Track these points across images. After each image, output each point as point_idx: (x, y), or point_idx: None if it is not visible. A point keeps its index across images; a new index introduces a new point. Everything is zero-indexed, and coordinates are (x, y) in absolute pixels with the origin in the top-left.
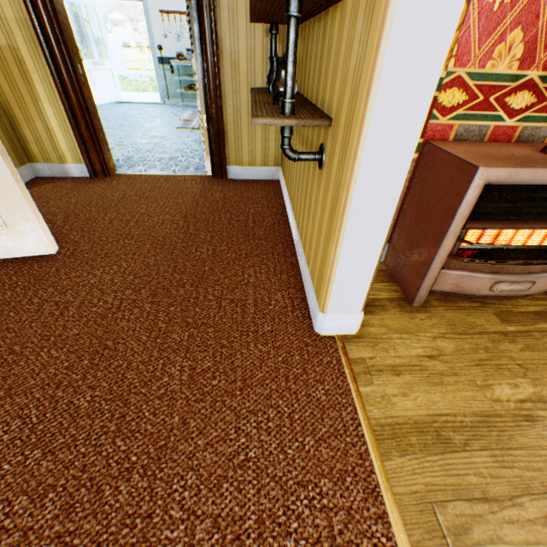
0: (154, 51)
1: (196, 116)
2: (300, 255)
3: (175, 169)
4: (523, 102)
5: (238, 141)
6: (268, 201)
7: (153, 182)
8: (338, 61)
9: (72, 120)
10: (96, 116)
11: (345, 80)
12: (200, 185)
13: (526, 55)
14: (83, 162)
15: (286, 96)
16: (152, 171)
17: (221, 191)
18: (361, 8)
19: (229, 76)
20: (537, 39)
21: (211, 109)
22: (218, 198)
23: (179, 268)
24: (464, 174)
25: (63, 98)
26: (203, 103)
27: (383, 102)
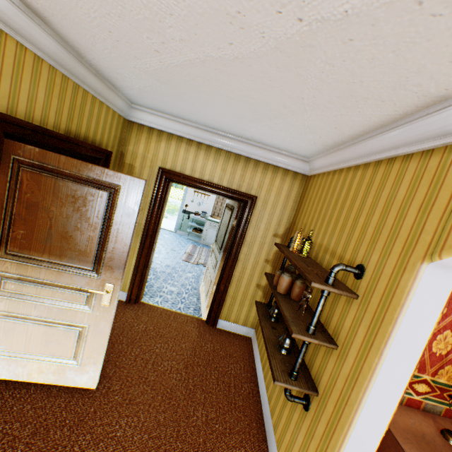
0: (182, 206)
1: (195, 250)
2: (272, 446)
3: (181, 306)
4: (423, 388)
5: (231, 306)
6: (244, 361)
7: (166, 317)
8: (326, 366)
9: (135, 269)
10: (149, 268)
11: (331, 388)
12: (197, 330)
13: (420, 366)
14: (126, 291)
15: (294, 370)
16: (165, 304)
17: (212, 340)
18: (344, 369)
19: (238, 273)
20: (425, 361)
21: (221, 286)
22: (209, 349)
23: (181, 433)
24: (396, 448)
25: (138, 259)
26: (217, 279)
27: (357, 431)
